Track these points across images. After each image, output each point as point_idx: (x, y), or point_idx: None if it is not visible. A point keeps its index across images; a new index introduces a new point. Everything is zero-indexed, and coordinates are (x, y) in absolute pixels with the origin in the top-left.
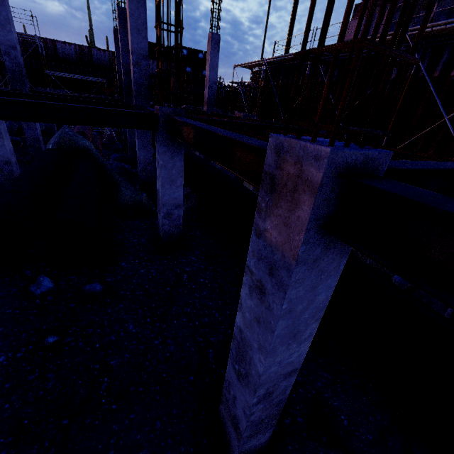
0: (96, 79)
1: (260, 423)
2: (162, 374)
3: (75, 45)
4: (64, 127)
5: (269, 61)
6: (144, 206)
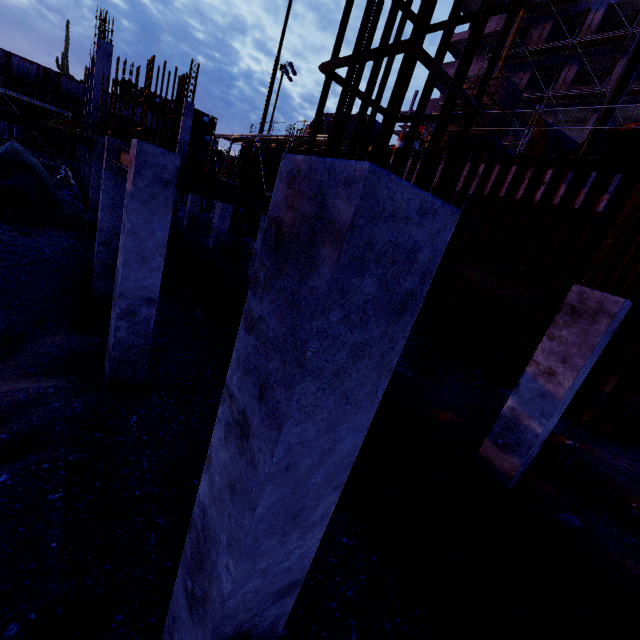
0: (58, 110)
1: (106, 267)
2: (63, 271)
3: (39, 66)
4: (13, 141)
5: (239, 138)
6: (84, 226)
